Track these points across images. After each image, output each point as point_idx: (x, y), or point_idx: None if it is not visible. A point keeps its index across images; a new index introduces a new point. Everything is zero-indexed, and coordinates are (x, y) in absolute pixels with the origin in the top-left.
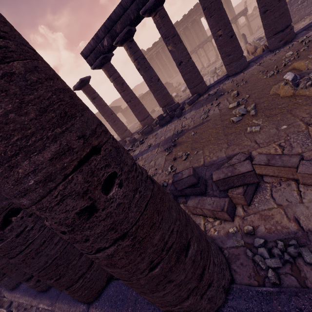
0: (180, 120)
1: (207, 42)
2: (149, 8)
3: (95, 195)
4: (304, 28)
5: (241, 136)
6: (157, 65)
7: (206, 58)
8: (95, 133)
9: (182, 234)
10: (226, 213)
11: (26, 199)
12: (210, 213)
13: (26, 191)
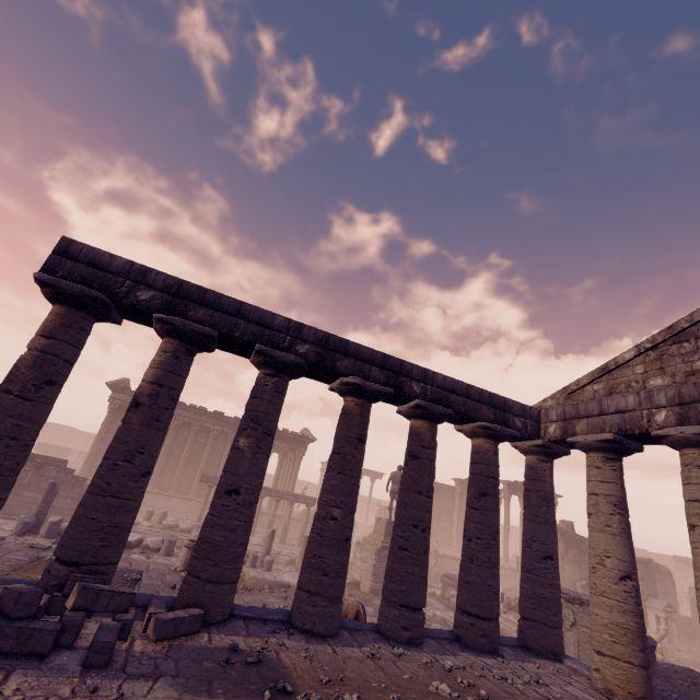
0: (91, 697)
1: None
2: (276, 359)
3: None
4: (432, 632)
5: None
6: None
7: None
8: None
9: None
10: None
11: None
12: None
13: None
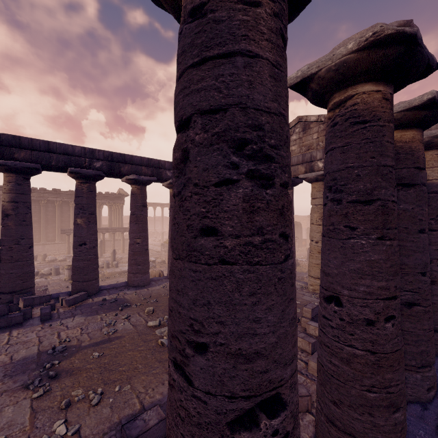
0: (51, 327)
1: None
2: (84, 174)
3: None
4: None
5: None
6: None
7: None
8: None
9: None
10: None
11: (290, 368)
12: None
13: (294, 357)
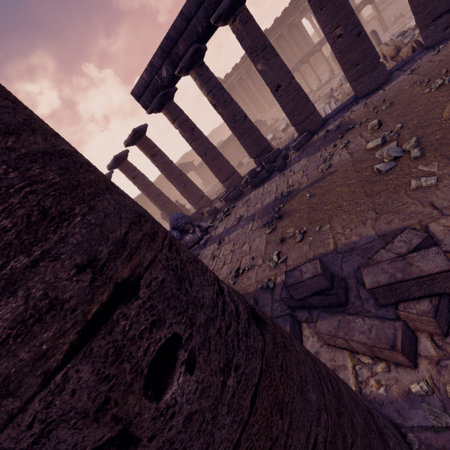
0: (283, 176)
1: (314, 52)
2: (225, 12)
3: (129, 408)
4: None
5: (400, 197)
6: (241, 97)
7: (315, 77)
8: (124, 247)
9: (335, 445)
10: (401, 354)
11: None
12: (364, 349)
13: None
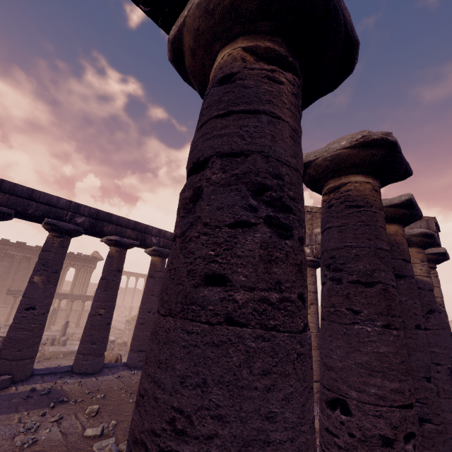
0: None
1: None
2: (60, 227)
3: None
4: None
5: None
6: None
7: None
8: None
9: None
10: None
11: None
12: None
13: None
